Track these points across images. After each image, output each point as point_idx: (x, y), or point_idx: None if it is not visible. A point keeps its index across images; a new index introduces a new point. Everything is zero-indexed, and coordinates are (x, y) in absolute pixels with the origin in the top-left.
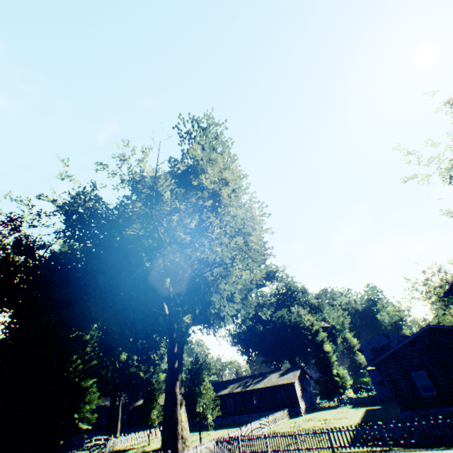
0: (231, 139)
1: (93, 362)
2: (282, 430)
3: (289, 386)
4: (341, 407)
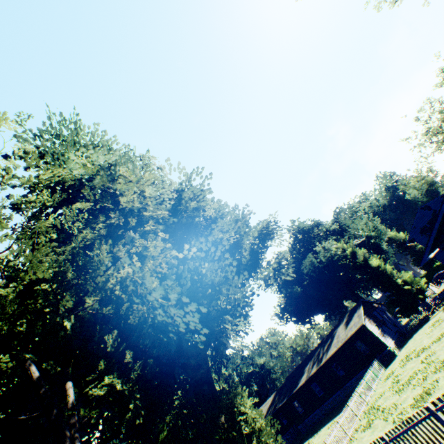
0: (98, 124)
1: (159, 437)
2: (380, 404)
3: (361, 332)
4: (433, 315)
